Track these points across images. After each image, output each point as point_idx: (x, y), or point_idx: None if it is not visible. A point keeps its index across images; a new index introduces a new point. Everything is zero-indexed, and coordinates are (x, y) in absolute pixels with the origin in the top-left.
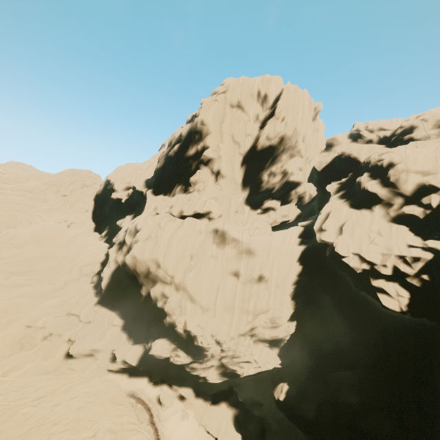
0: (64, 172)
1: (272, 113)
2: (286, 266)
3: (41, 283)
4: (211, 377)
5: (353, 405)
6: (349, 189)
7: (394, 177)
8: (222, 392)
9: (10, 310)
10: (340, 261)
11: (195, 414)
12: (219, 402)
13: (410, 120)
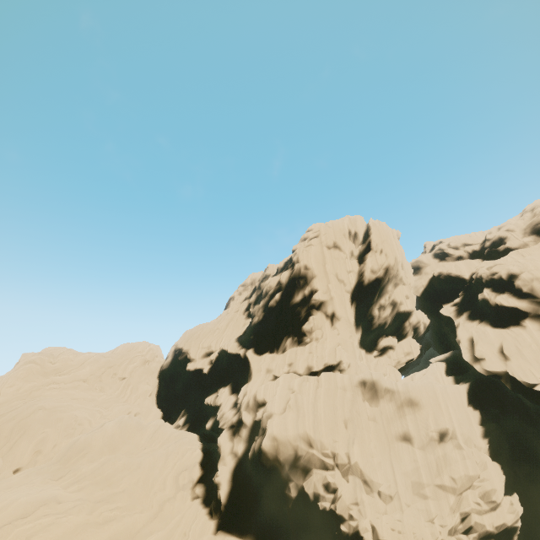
0: (117, 349)
1: (367, 248)
2: (461, 414)
3: (131, 512)
4: None
5: None
6: (473, 309)
7: (526, 287)
8: None
9: None
10: (531, 392)
11: None
12: None
13: (493, 233)
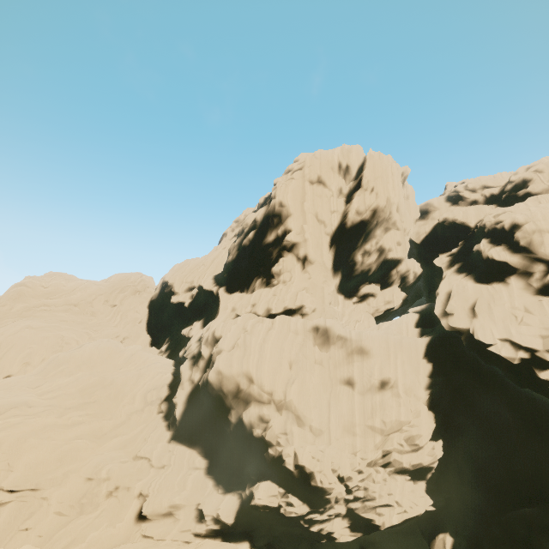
0: (111, 278)
1: (358, 185)
2: (411, 365)
3: (99, 419)
4: (337, 534)
5: None
6: (466, 260)
7: (525, 239)
8: None
9: (67, 458)
10: (485, 351)
11: None
12: None
13: (519, 173)
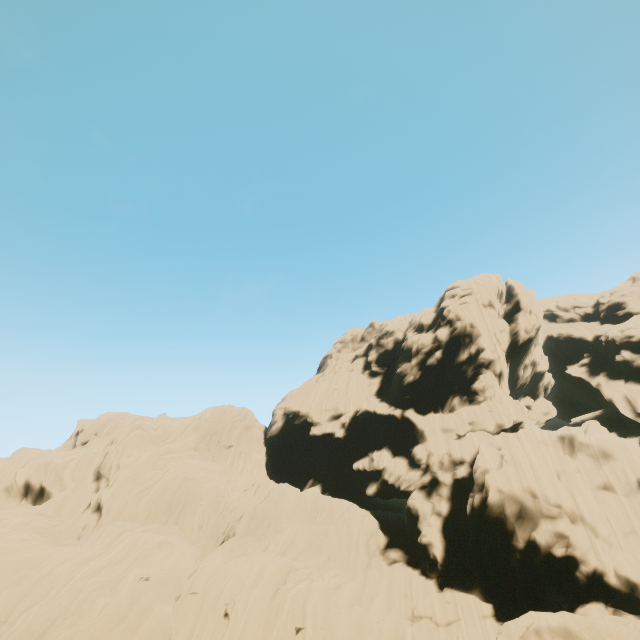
0: (206, 414)
1: (515, 308)
2: None
3: (346, 579)
4: None
5: None
6: (609, 370)
7: None
8: None
9: (362, 629)
10: None
11: None
12: None
13: (606, 297)
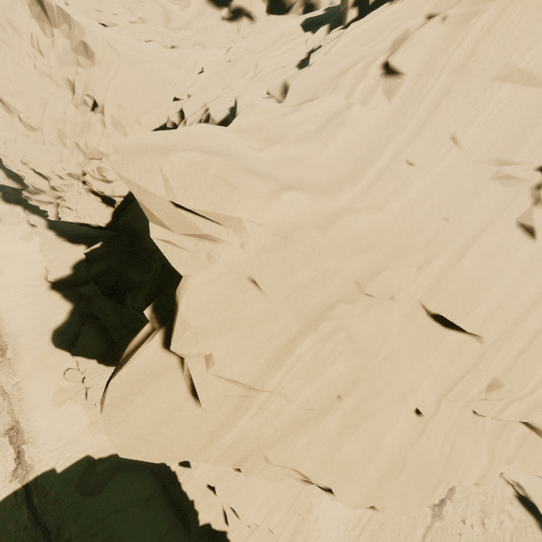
0: None
1: None
2: (145, 103)
3: None
4: (49, 213)
5: (130, 281)
6: None
7: None
8: (89, 237)
9: None
10: None
11: (41, 242)
12: (79, 244)
13: None
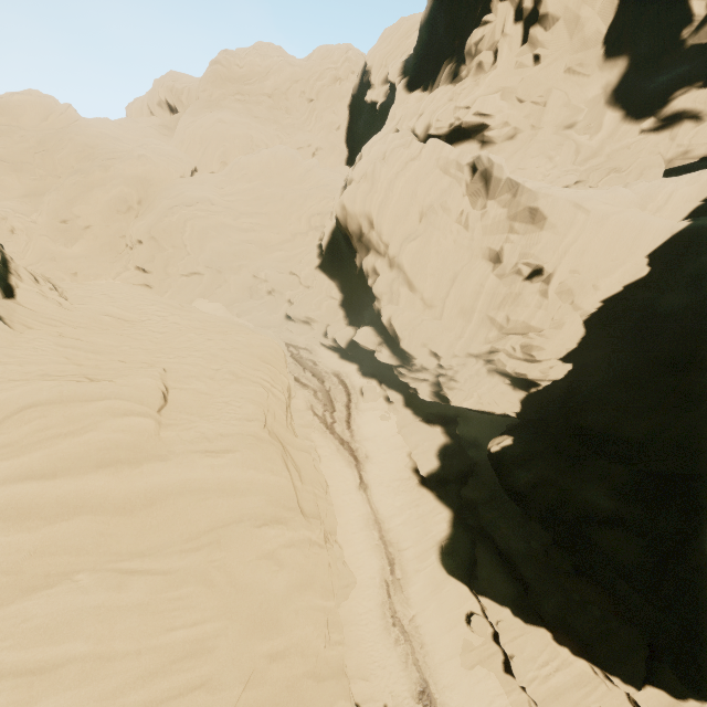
0: (313, 55)
1: None
2: (604, 261)
3: (268, 231)
4: (421, 392)
5: (593, 507)
6: None
7: None
8: (443, 416)
9: (239, 255)
10: None
11: (398, 421)
12: (434, 424)
13: None
